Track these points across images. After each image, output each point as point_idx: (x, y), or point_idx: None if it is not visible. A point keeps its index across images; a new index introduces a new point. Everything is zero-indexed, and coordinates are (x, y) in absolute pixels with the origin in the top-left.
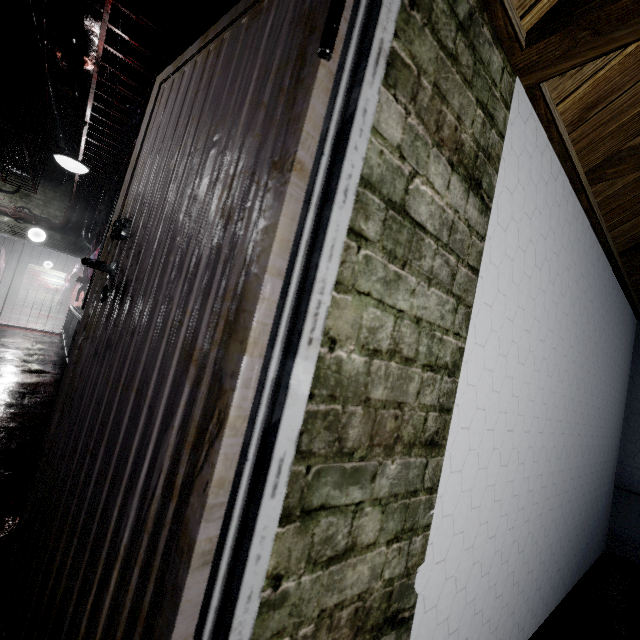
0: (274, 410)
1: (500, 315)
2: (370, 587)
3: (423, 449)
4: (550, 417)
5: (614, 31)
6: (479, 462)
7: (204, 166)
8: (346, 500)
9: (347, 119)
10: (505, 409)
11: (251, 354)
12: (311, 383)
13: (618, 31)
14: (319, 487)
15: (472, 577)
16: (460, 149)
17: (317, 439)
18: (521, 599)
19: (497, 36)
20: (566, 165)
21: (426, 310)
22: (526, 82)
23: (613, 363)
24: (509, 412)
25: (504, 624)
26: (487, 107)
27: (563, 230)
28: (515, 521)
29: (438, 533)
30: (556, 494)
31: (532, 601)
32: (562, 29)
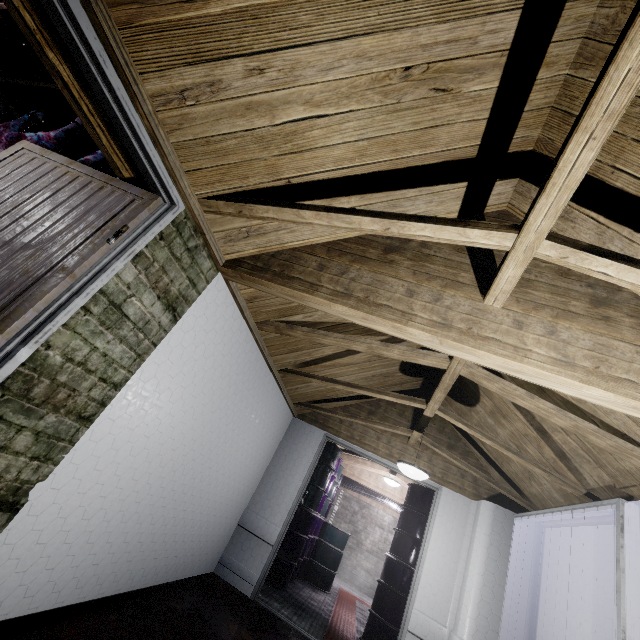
0: (1, 363)
1: (165, 371)
2: (1, 475)
3: (76, 418)
4: (186, 444)
5: (247, 281)
6: (114, 444)
7: (27, 234)
8: (14, 420)
9: (105, 269)
10: (148, 422)
11: (3, 337)
12: (27, 359)
13: (248, 282)
14: (3, 406)
15: (75, 514)
16: (168, 292)
17: (16, 384)
18: (110, 558)
19: (212, 256)
20: (244, 316)
21: (112, 352)
22: (224, 276)
23: (261, 435)
24: (151, 426)
25: (86, 568)
26: (193, 280)
27: (234, 345)
28: (128, 497)
29: (63, 470)
30: (173, 498)
31: (120, 567)
32: (232, 269)
